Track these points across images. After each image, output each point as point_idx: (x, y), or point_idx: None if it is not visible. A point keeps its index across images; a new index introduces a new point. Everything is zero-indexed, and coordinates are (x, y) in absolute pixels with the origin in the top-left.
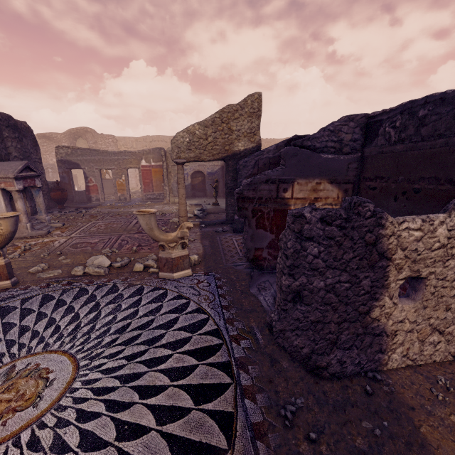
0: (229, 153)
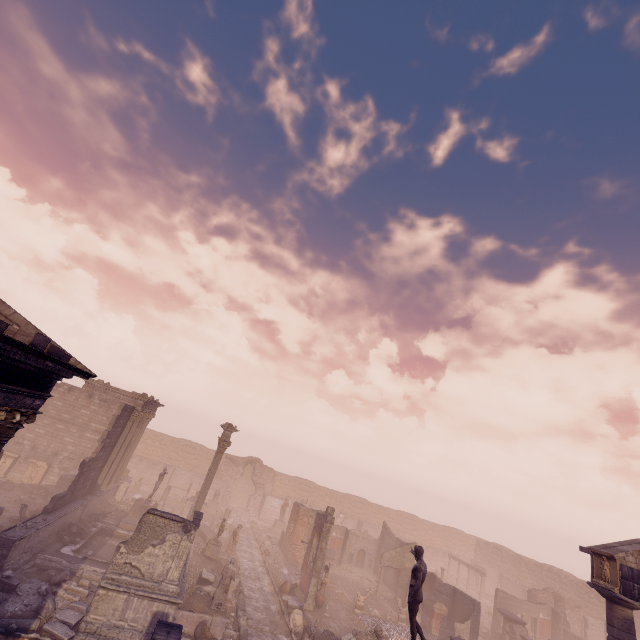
0: (402, 567)
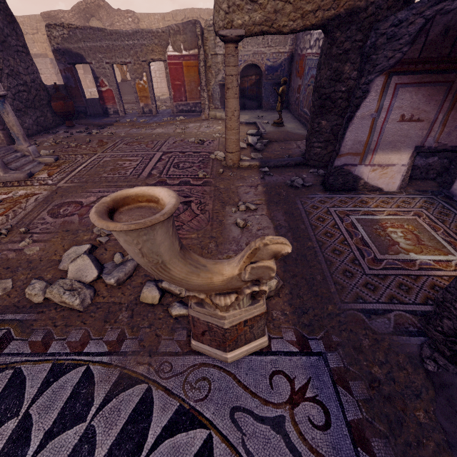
0: (340, 9)
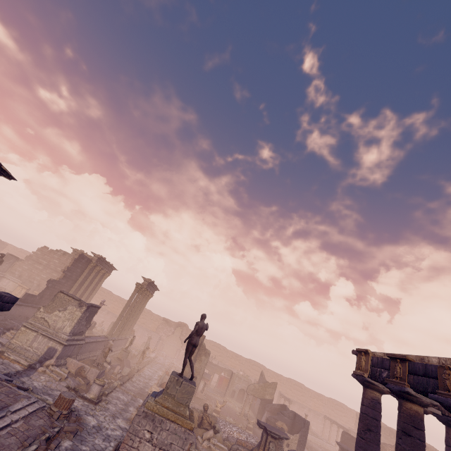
0: (263, 398)
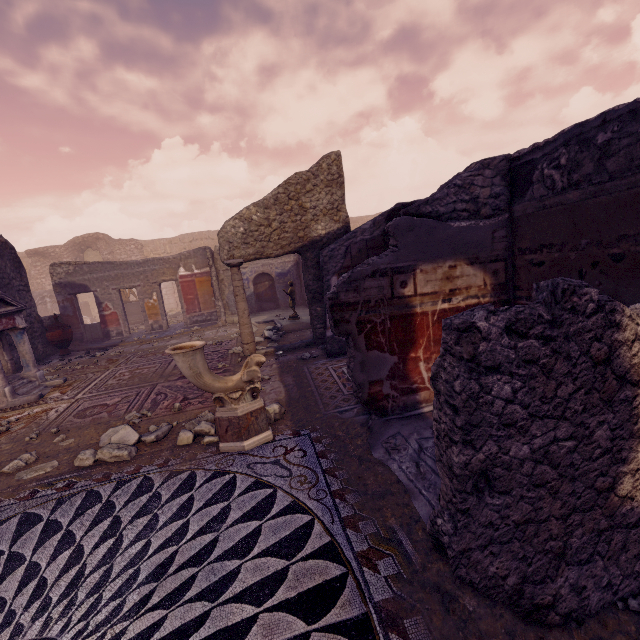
0: (305, 242)
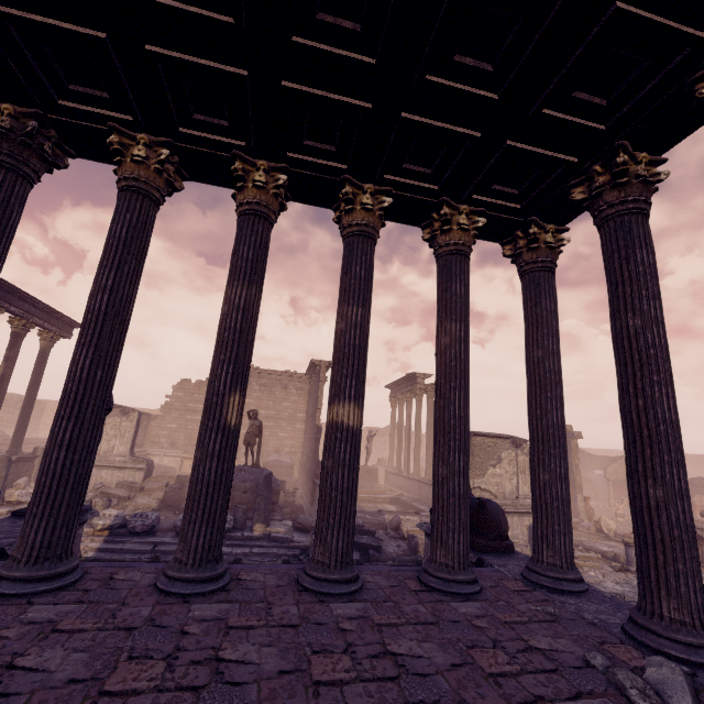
0: None
